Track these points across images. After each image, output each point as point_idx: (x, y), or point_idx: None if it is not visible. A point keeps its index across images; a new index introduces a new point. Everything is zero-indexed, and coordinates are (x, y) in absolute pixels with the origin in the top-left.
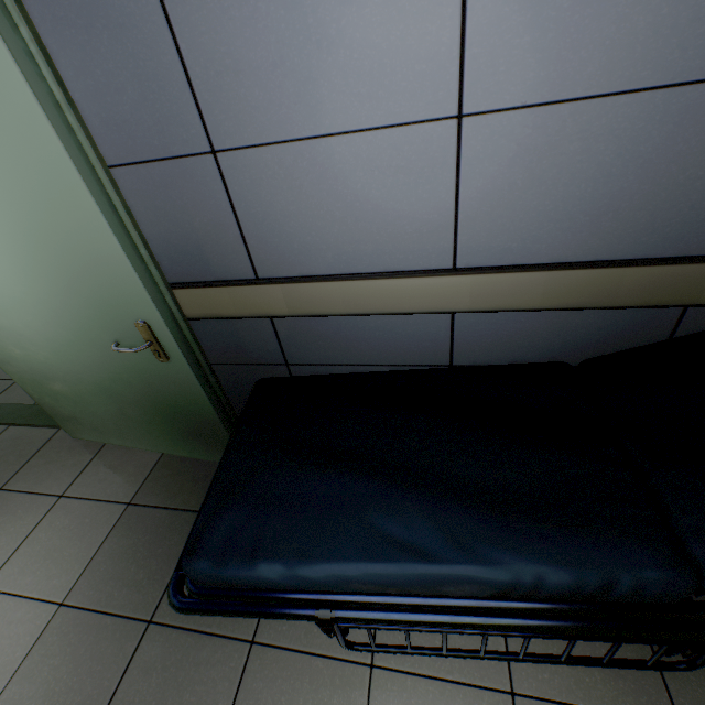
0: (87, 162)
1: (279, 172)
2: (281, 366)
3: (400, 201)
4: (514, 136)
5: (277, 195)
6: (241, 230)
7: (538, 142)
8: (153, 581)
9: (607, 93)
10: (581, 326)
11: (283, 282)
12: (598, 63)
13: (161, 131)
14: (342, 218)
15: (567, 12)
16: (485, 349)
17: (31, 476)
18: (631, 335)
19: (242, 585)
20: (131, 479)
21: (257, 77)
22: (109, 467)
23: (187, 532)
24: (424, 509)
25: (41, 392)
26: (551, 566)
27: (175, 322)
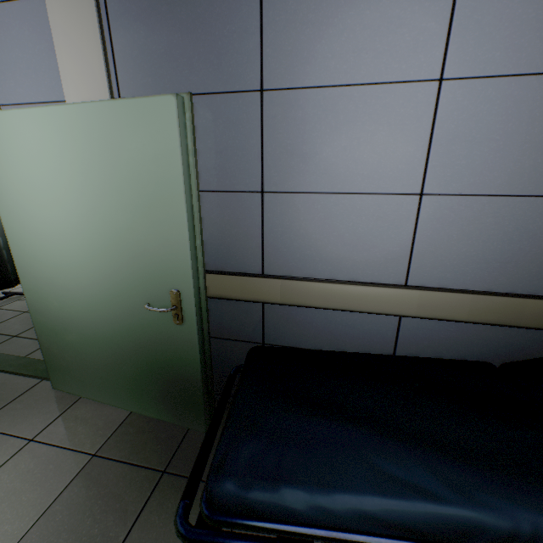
0: (189, 183)
1: (300, 209)
2: (258, 344)
3: (376, 236)
4: (453, 209)
5: (295, 222)
6: (263, 240)
7: (467, 215)
8: (107, 537)
9: (509, 194)
10: (493, 339)
11: (283, 278)
12: (503, 179)
13: (233, 176)
14: (334, 242)
15: (486, 153)
16: (420, 349)
17: (7, 418)
18: (530, 351)
19: (260, 512)
20: (99, 432)
21: (303, 158)
22: (81, 418)
23: (146, 489)
24: (416, 457)
25: (52, 341)
26: None
27: (199, 294)
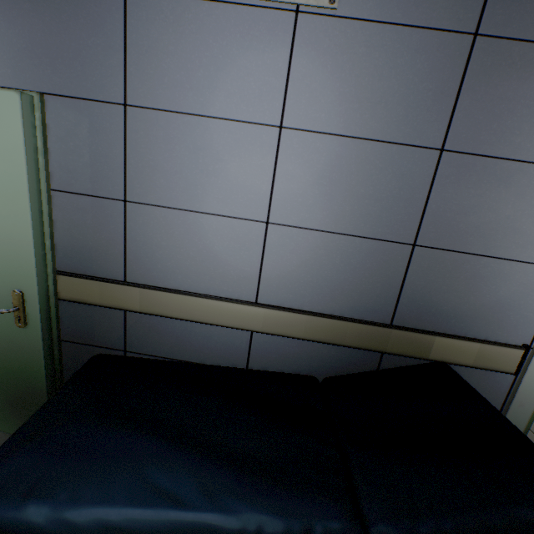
0: (38, 182)
1: (162, 222)
2: (120, 351)
3: (230, 255)
4: (293, 239)
5: (157, 234)
6: (126, 248)
7: (304, 245)
8: None
9: (335, 232)
10: (328, 356)
11: (143, 287)
12: (331, 218)
13: (96, 181)
14: (193, 257)
15: (318, 195)
16: (270, 362)
17: None
18: (356, 367)
19: (1, 531)
20: None
21: (165, 174)
22: None
23: None
24: (192, 466)
25: None
26: (270, 515)
27: (47, 297)
